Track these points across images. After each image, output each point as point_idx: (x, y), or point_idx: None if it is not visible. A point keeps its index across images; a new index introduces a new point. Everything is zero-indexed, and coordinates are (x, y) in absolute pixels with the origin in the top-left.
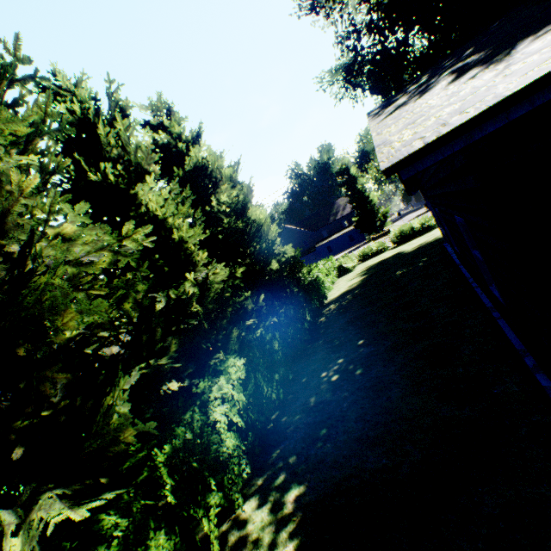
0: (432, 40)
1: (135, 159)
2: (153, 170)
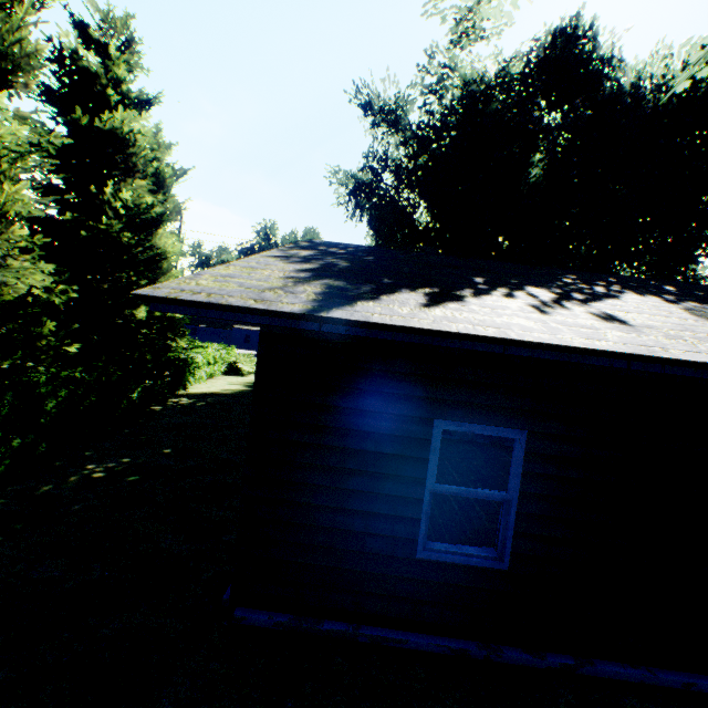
0: (429, 225)
1: (9, 54)
2: (31, 88)
